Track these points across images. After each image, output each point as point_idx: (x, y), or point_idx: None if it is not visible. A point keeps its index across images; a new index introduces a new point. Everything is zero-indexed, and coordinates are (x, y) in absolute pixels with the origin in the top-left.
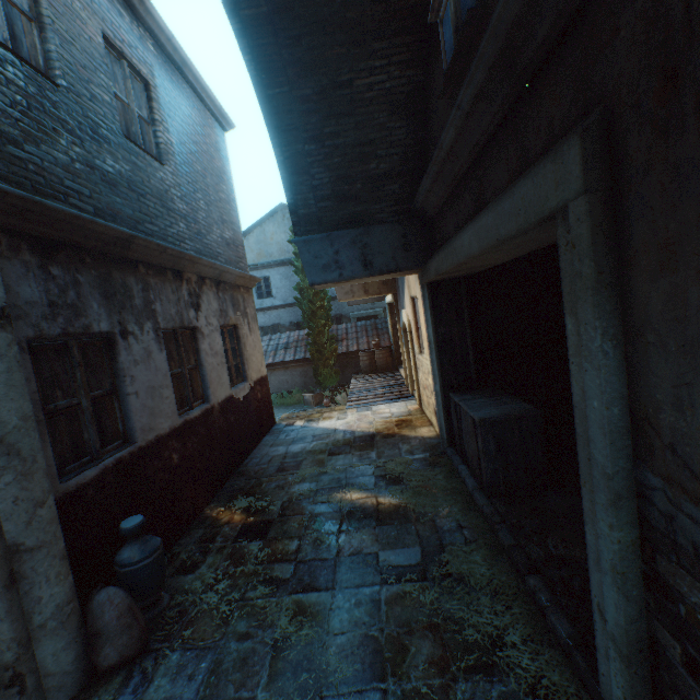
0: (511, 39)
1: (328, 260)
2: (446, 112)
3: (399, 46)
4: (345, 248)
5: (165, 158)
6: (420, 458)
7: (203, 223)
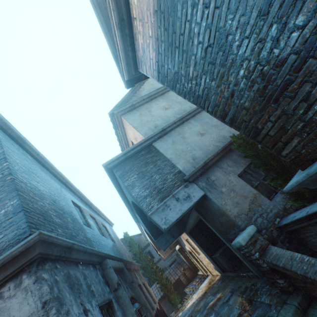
0: None
1: (165, 241)
2: None
3: None
4: (167, 236)
5: (114, 241)
6: (220, 282)
7: (124, 253)
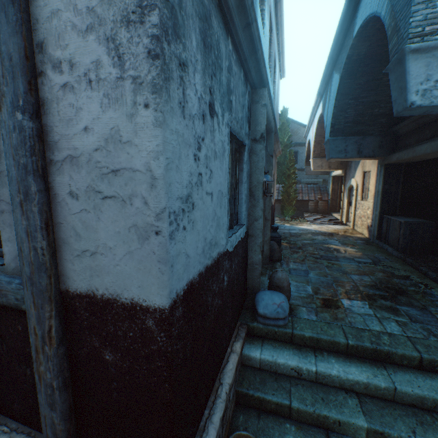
0: None
1: (341, 149)
2: None
3: None
4: (350, 144)
5: (274, 98)
6: (360, 242)
7: None
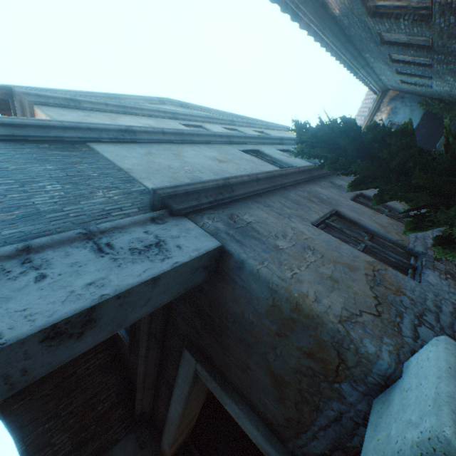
0: (150, 331)
1: None
2: (135, 358)
3: (100, 344)
4: None
5: None
6: None
7: None
